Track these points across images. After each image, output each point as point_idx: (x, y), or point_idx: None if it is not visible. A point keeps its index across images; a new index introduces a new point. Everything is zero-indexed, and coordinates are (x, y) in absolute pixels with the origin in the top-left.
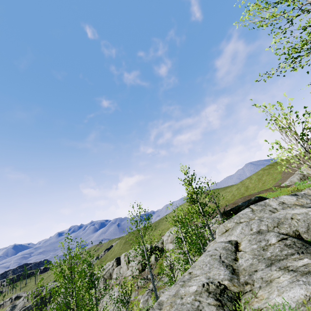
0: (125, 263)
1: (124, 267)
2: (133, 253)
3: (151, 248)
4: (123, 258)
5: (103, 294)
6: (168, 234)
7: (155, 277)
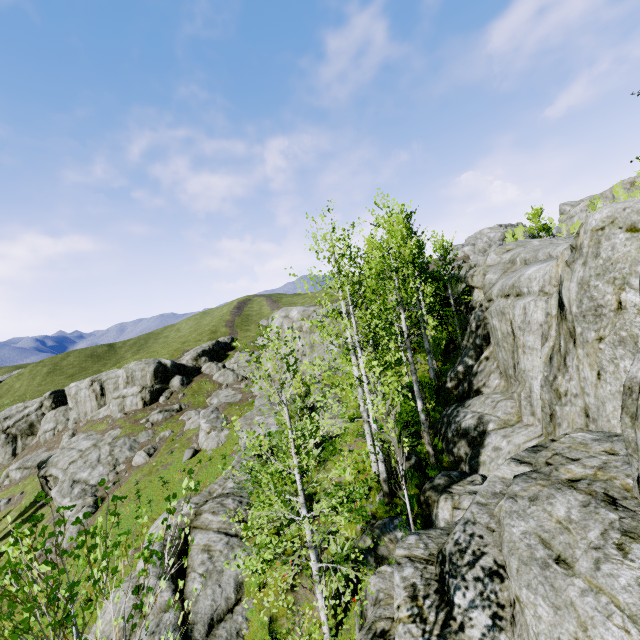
0: (93, 397)
1: (88, 404)
2: (126, 375)
3: (174, 365)
4: (84, 388)
5: (7, 466)
6: (285, 314)
7: (188, 407)
